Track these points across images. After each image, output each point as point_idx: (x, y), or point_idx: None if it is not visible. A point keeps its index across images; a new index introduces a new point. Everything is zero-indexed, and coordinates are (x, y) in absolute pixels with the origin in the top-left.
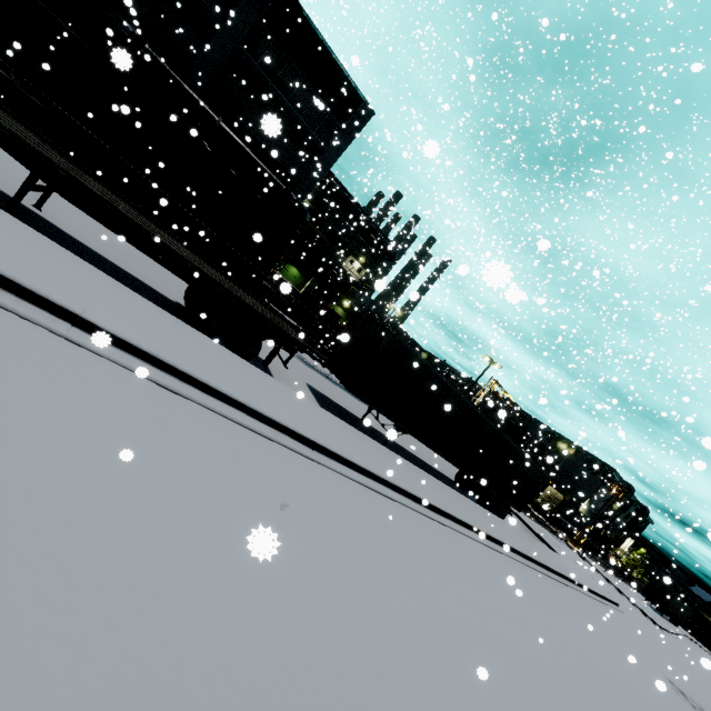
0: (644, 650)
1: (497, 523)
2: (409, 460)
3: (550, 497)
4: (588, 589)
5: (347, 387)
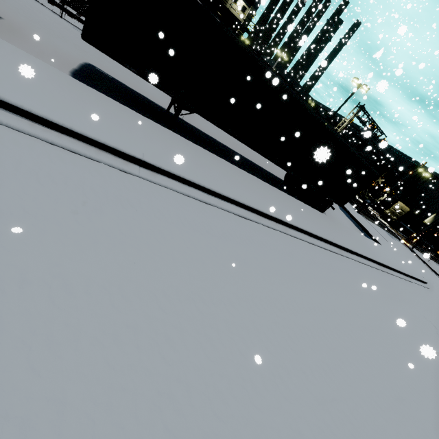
0: (434, 319)
1: (297, 208)
2: (216, 151)
3: (397, 209)
4: (394, 270)
5: (81, 35)
